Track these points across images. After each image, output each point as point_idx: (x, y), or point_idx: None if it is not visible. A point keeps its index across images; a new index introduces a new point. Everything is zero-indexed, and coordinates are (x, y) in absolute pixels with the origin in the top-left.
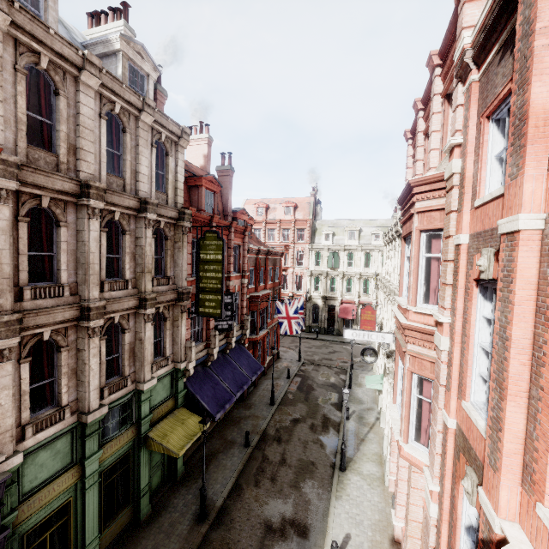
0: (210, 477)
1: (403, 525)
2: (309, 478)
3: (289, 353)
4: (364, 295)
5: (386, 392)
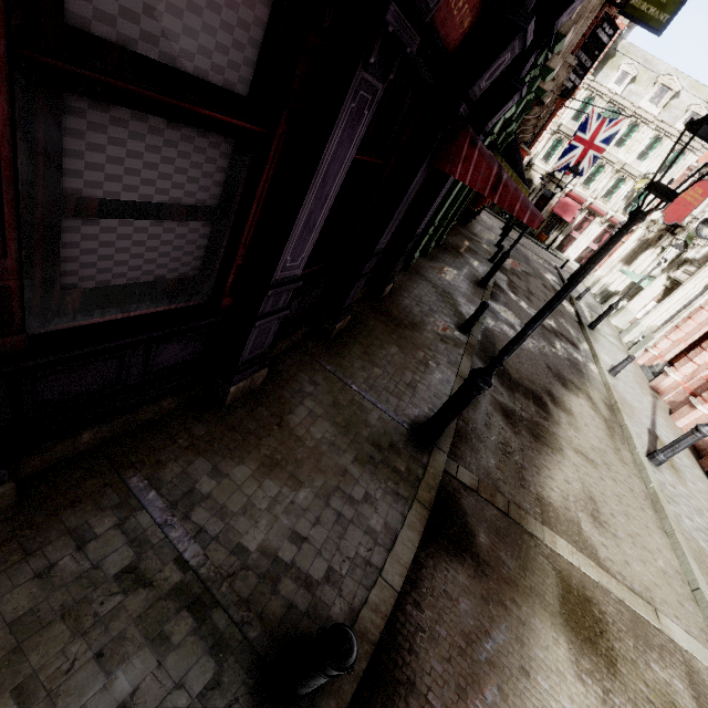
0: (469, 263)
1: (680, 379)
2: (560, 317)
3: (487, 218)
4: (602, 199)
5: (652, 290)
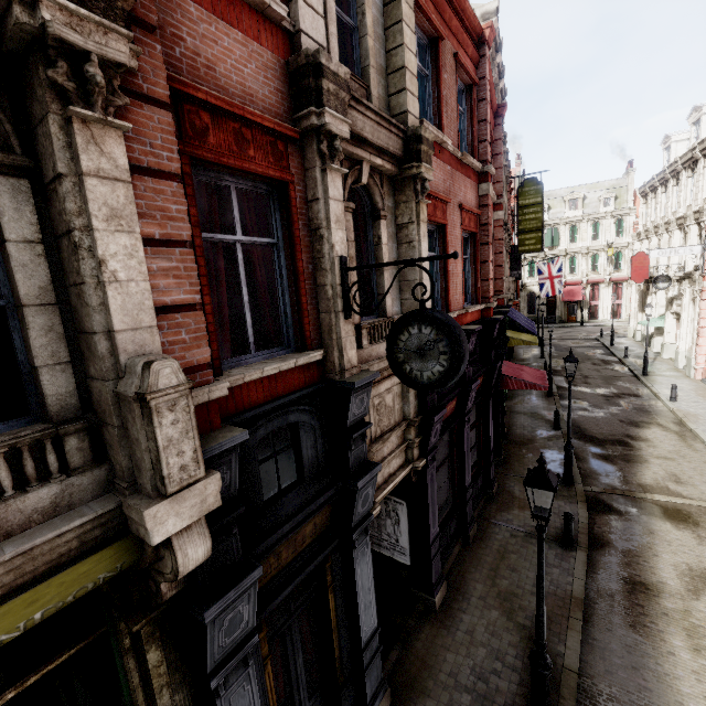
0: None
1: None
2: (617, 381)
3: None
4: (592, 273)
5: (669, 325)
